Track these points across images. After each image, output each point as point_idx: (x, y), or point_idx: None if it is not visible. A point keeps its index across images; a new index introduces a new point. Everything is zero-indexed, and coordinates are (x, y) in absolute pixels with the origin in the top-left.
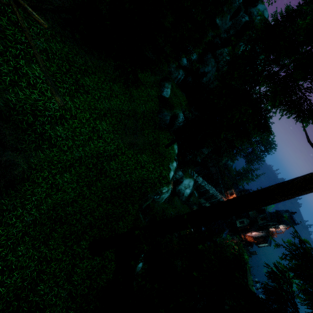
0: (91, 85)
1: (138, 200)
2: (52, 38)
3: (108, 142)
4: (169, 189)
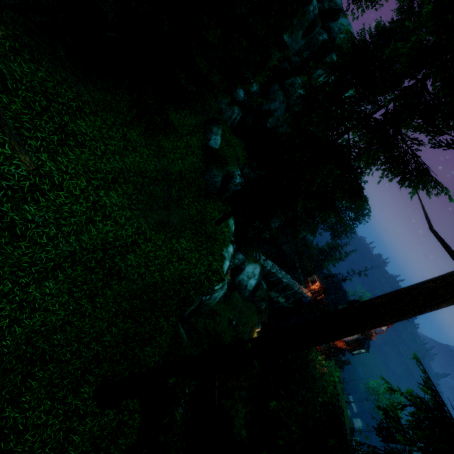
0: (88, 133)
1: (175, 311)
2: (14, 54)
3: (121, 223)
4: (224, 283)
